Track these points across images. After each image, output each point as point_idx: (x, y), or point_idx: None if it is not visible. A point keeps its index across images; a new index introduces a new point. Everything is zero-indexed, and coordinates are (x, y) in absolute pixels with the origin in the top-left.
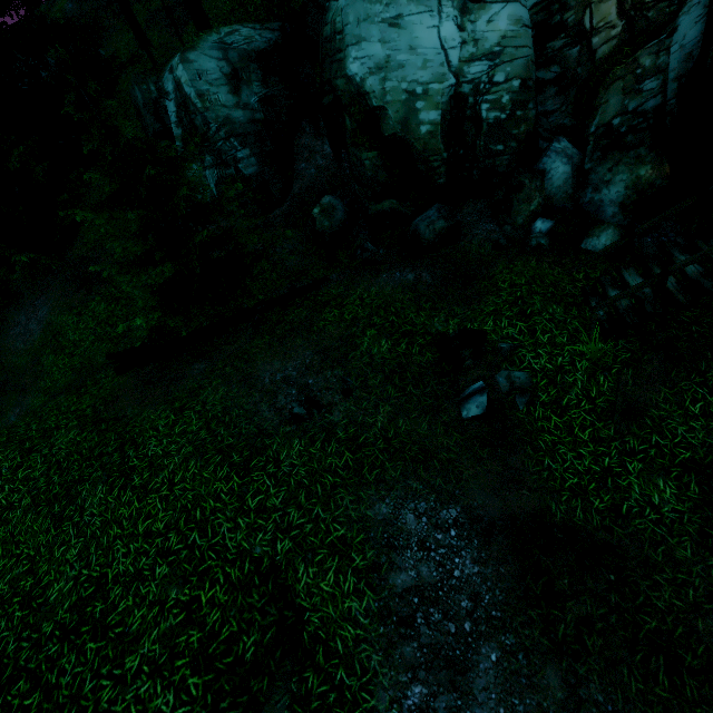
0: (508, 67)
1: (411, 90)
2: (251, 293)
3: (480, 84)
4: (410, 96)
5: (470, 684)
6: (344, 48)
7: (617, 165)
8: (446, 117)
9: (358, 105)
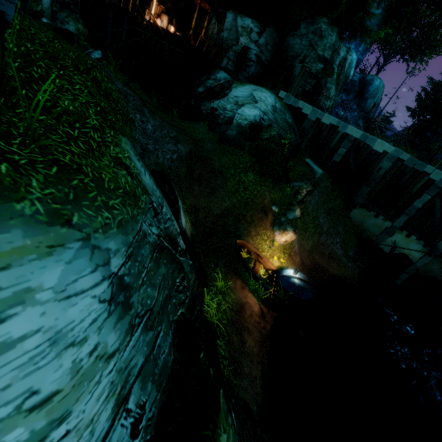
0: None
1: None
2: None
3: None
4: None
5: (147, 116)
6: None
7: (69, 17)
8: None
9: None
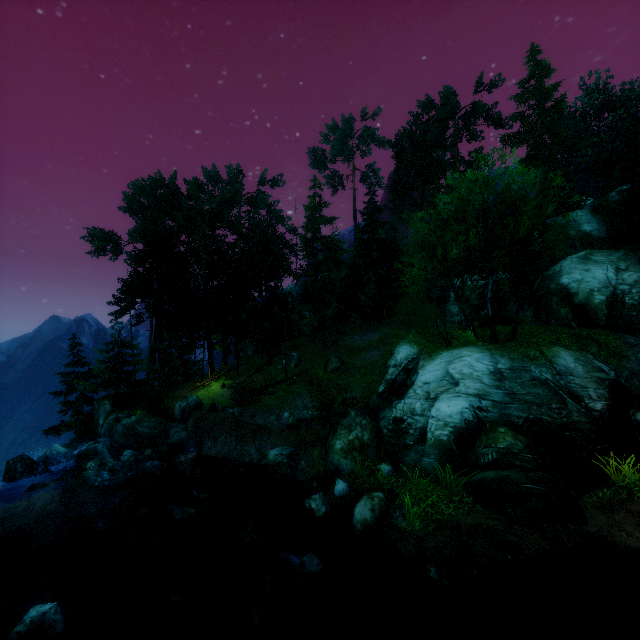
0: (637, 289)
1: (591, 289)
2: (521, 323)
3: (624, 291)
4: (590, 291)
5: None
6: (560, 276)
7: None
8: (607, 299)
9: (561, 293)
